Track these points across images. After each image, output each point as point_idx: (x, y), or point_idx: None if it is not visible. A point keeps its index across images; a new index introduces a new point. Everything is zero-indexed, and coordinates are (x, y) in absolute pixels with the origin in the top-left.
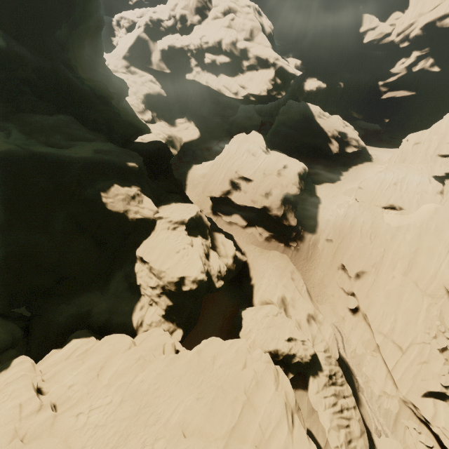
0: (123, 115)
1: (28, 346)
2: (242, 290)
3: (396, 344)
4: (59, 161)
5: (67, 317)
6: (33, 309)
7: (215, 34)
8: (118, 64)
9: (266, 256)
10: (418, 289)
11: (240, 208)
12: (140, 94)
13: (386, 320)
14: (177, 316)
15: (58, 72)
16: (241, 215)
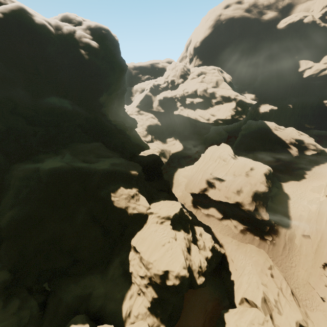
0: (132, 139)
1: (41, 321)
2: (222, 283)
3: None
4: (88, 171)
5: (73, 297)
6: (52, 286)
7: (192, 87)
8: (133, 110)
9: (244, 250)
10: None
11: (216, 203)
12: (145, 125)
13: None
14: (161, 310)
15: (97, 119)
16: (217, 208)
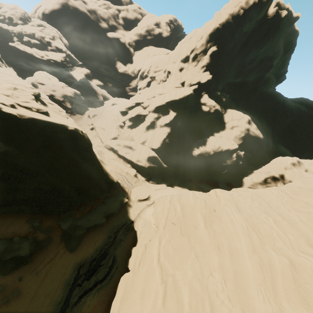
0: None
1: None
2: None
3: (103, 129)
4: None
5: None
6: None
7: (31, 30)
8: None
9: None
10: (113, 115)
11: None
12: None
13: (100, 122)
14: None
15: None
16: None
